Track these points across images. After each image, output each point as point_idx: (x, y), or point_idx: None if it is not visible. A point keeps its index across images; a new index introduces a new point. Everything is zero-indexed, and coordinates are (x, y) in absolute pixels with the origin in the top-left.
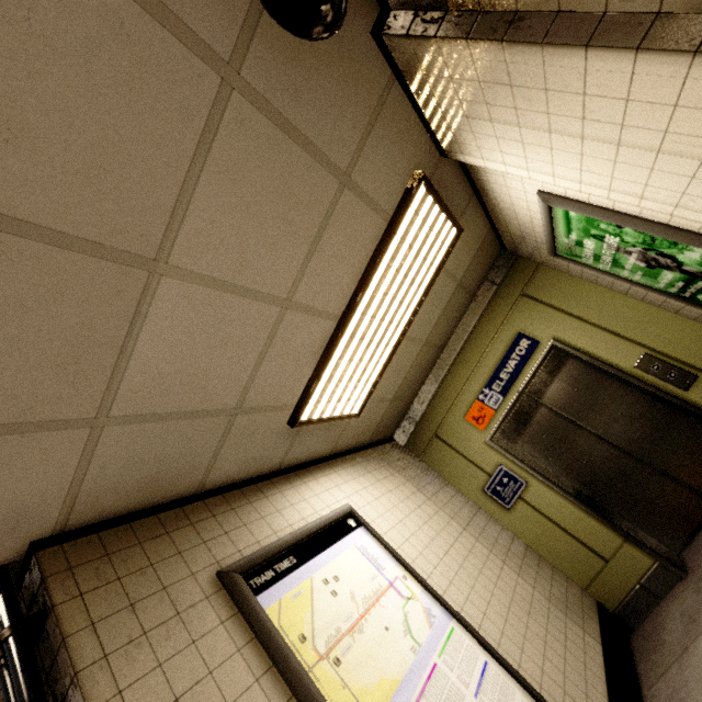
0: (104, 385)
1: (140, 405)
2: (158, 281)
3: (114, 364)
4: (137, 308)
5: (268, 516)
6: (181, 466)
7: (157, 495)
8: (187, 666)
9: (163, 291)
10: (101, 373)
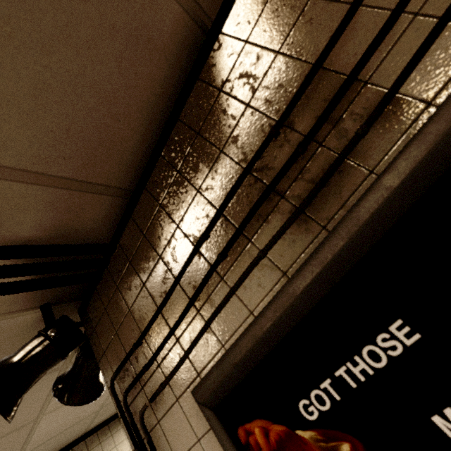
0: (19, 450)
1: (41, 441)
2: (40, 419)
3: (23, 445)
4: (31, 430)
5: (119, 444)
6: (70, 436)
7: (58, 448)
8: None
9: (44, 418)
10: (16, 450)
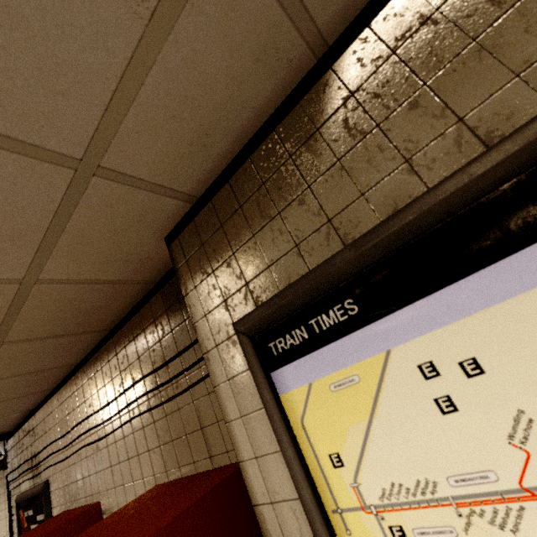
0: None
1: None
2: None
3: None
4: None
5: None
6: None
7: None
8: (1, 506)
9: None
10: None
